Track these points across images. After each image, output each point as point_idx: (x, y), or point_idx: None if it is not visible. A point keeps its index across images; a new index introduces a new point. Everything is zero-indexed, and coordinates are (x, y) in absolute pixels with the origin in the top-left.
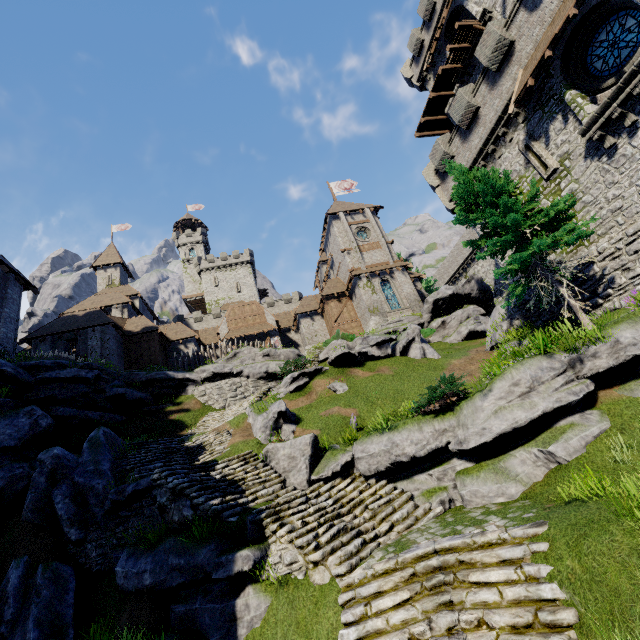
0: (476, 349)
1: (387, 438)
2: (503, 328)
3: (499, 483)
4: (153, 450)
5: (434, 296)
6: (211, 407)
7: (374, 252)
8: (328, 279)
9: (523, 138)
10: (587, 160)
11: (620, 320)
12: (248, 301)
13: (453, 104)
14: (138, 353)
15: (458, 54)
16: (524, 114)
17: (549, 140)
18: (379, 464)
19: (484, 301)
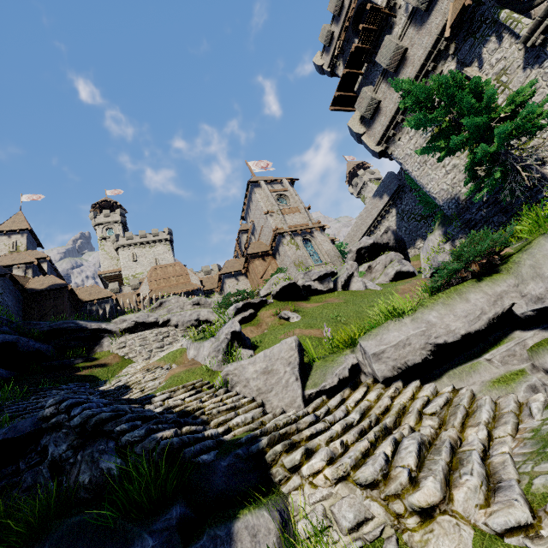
0: None
1: (413, 320)
2: (446, 249)
3: None
4: (50, 396)
5: (357, 245)
6: (132, 360)
7: (294, 215)
8: (251, 242)
9: (454, 67)
10: (526, 70)
11: None
12: None
13: (380, 51)
14: (41, 312)
15: (367, 36)
16: (454, 46)
17: (482, 62)
18: (410, 355)
19: (400, 250)
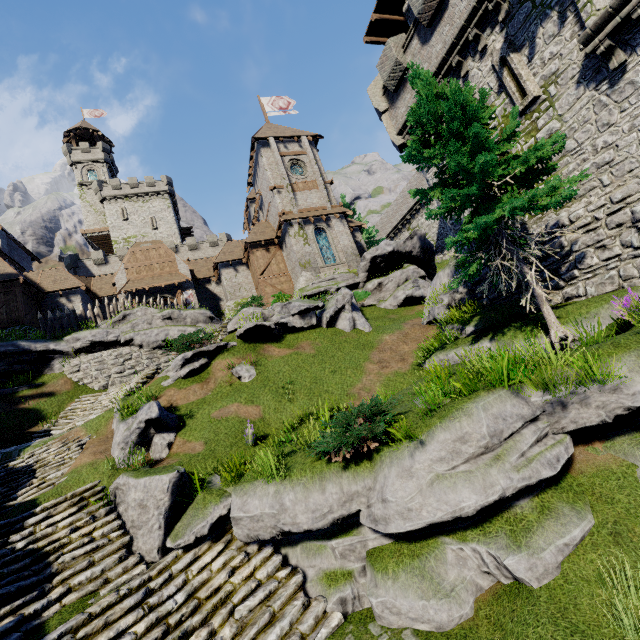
0: (412, 320)
1: (276, 492)
2: (444, 302)
3: (425, 598)
4: None
5: (372, 252)
6: (87, 387)
7: (310, 193)
8: (255, 222)
9: (500, 46)
10: (580, 87)
11: (624, 344)
12: (164, 241)
13: None
14: None
15: None
16: (507, 7)
17: (534, 52)
18: (261, 531)
19: (425, 261)
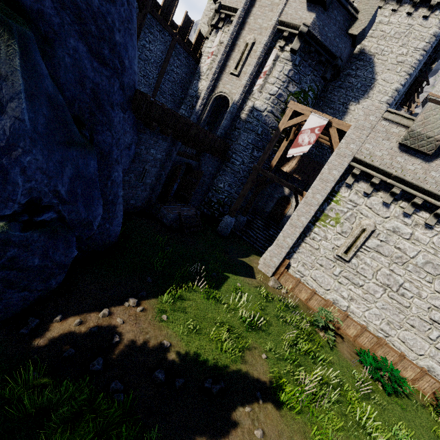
0: None
1: None
2: None
3: None
4: None
5: None
6: None
7: None
8: None
9: None
10: None
11: None
12: None
13: None
14: None
15: None
16: None
17: None
18: None
19: None
